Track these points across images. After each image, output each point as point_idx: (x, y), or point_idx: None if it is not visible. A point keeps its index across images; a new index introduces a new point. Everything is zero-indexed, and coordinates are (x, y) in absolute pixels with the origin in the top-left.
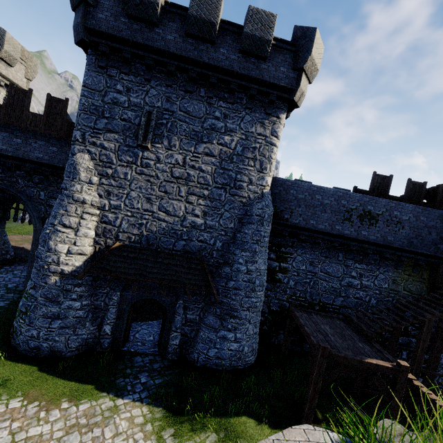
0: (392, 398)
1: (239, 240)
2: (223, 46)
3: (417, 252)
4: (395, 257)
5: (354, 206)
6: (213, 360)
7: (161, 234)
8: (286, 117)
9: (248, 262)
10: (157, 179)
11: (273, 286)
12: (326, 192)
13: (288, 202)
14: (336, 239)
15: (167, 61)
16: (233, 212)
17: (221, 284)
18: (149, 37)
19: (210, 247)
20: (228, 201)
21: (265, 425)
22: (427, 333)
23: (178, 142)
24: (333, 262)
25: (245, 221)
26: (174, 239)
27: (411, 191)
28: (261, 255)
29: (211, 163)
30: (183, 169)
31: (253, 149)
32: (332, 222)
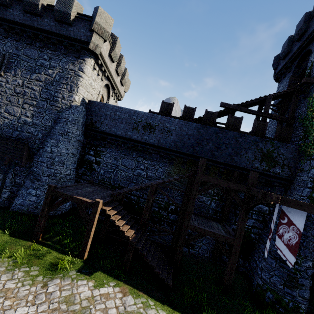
0: (88, 224)
1: (52, 133)
2: (47, 18)
3: (181, 152)
4: (170, 156)
5: (140, 120)
6: (18, 206)
7: (5, 126)
8: (97, 62)
9: (53, 146)
10: (6, 93)
11: (90, 173)
12: (123, 110)
13: (100, 116)
14: (129, 142)
15: (14, 26)
16: (51, 116)
17: (35, 159)
18: (5, 13)
19: (35, 137)
20: (48, 109)
21: (8, 235)
22: (150, 196)
23: (20, 72)
24: (130, 158)
25: (57, 122)
26: (12, 130)
27: (186, 113)
28: (64, 143)
29: (39, 85)
30: (22, 88)
31: (66, 78)
32: (126, 130)
